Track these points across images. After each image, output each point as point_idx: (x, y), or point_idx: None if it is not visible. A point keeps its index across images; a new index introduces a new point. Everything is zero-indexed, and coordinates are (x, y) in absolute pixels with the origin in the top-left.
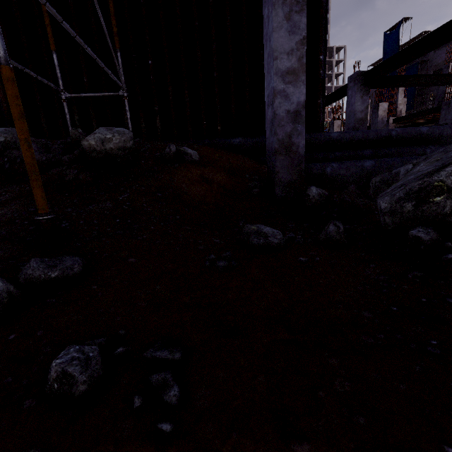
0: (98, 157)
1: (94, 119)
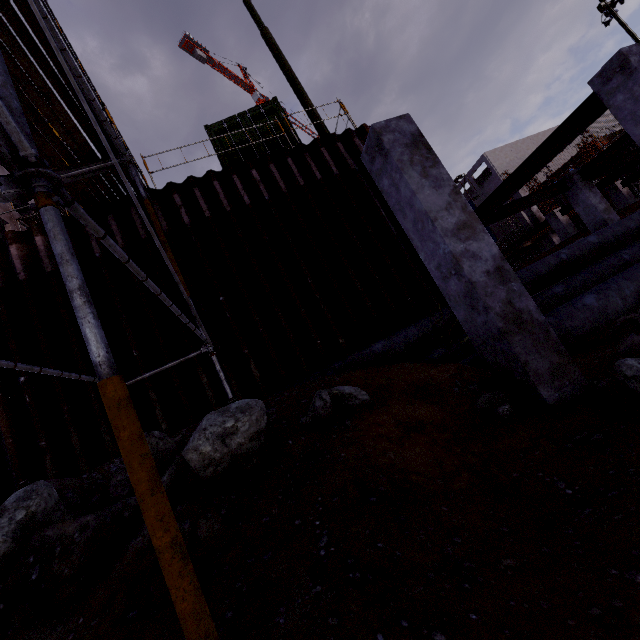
0: (218, 472)
1: (156, 403)
